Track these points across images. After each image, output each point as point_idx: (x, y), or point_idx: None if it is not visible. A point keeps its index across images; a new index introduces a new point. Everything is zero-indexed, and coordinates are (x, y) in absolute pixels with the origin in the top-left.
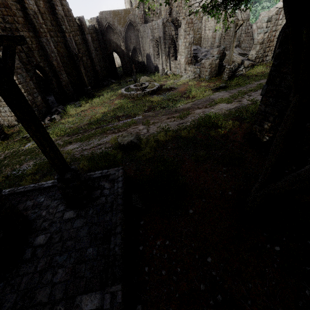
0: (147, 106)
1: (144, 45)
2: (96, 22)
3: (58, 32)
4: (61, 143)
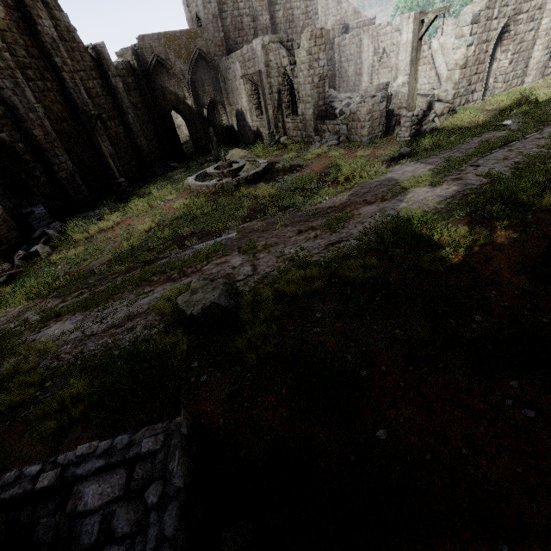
0: (247, 207)
1: (229, 95)
2: (132, 55)
3: (47, 71)
4: (35, 319)
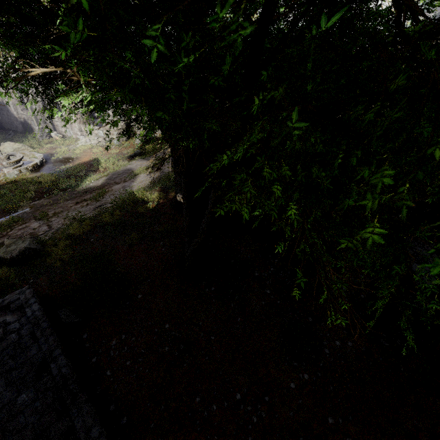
0: (33, 190)
1: None
2: None
3: None
4: None
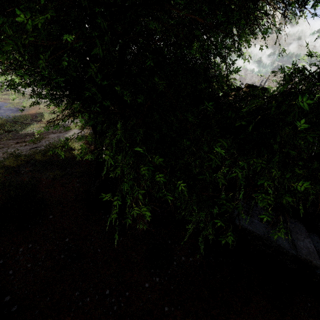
0: None
1: None
2: None
3: None
4: None
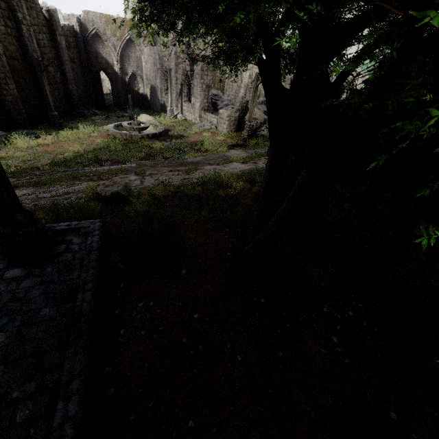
0: (144, 152)
1: (148, 73)
2: (76, 22)
3: (9, 20)
4: None
